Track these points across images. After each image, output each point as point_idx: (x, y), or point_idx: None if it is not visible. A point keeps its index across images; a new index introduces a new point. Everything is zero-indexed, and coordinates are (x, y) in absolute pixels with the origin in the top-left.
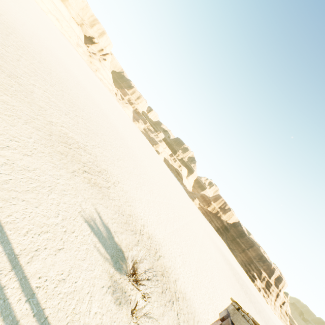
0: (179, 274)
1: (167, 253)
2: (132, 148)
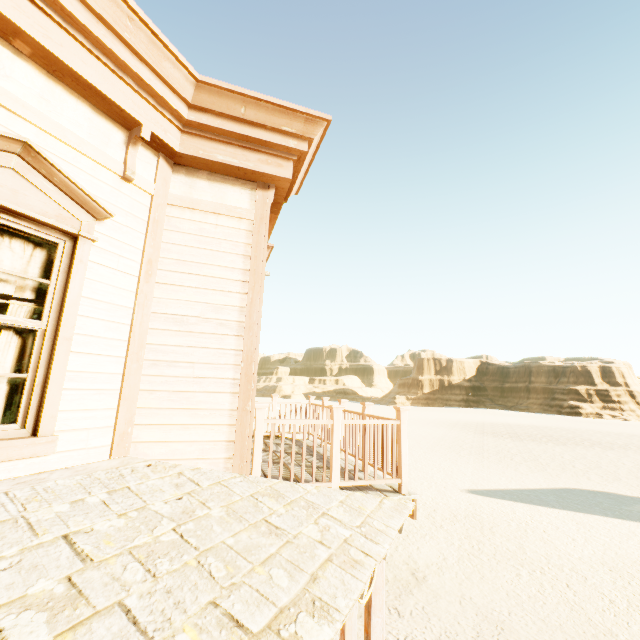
0: None
1: None
2: None
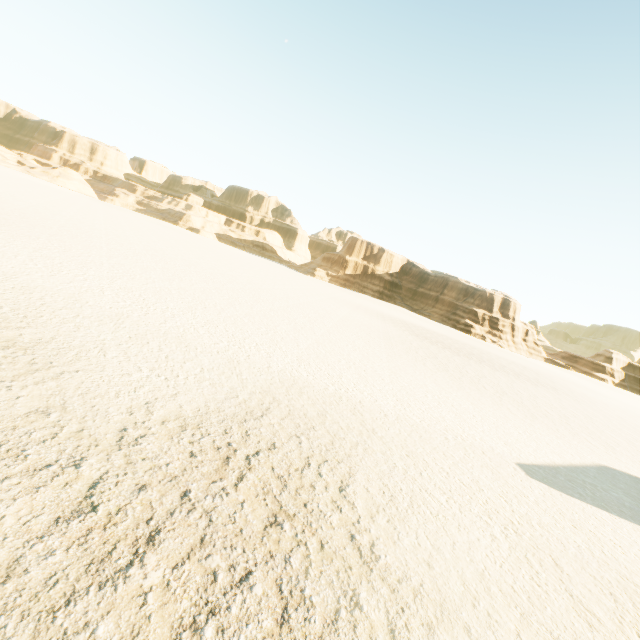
0: (45, 324)
1: (9, 302)
2: (27, 212)
